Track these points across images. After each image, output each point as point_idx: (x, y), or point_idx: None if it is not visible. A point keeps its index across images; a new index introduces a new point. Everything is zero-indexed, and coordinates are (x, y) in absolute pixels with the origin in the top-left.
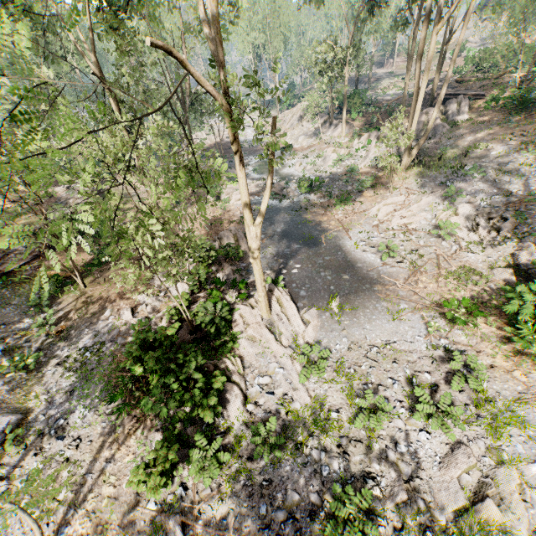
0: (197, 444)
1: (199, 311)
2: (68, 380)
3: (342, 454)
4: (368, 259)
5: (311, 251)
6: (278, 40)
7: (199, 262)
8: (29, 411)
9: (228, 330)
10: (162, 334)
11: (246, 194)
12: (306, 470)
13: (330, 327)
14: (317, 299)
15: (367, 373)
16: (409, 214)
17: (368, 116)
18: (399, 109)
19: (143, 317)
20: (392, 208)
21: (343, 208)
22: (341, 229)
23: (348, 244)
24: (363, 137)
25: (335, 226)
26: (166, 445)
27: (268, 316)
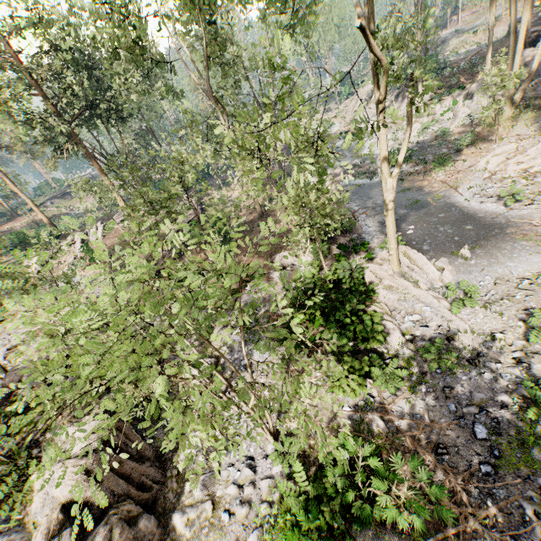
0: (373, 363)
1: (337, 269)
2: (238, 336)
3: (520, 364)
4: (489, 208)
5: (421, 213)
6: (332, 34)
7: (314, 239)
8: (218, 357)
9: (364, 284)
10: (320, 282)
11: (386, 149)
12: (485, 378)
13: (467, 270)
14: (444, 250)
15: (523, 301)
16: (527, 159)
17: (445, 80)
18: (482, 62)
19: (281, 286)
20: (503, 158)
21: (444, 169)
22: (447, 189)
23: (461, 200)
24: (446, 100)
25: (439, 188)
26: (353, 358)
27: (398, 269)
